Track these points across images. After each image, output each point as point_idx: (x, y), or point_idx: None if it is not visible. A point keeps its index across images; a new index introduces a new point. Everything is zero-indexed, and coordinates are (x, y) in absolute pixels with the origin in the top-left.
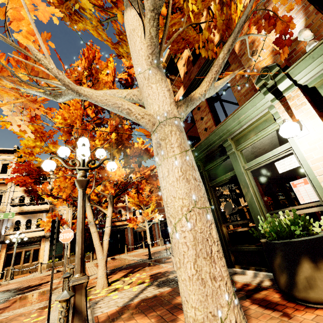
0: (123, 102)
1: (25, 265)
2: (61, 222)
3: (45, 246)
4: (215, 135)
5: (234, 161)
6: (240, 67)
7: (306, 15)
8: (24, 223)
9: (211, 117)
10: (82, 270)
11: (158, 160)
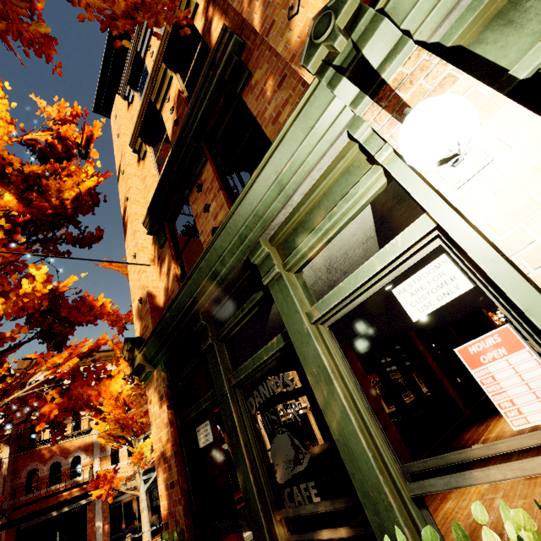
0: None
1: None
2: None
3: None
4: (229, 233)
5: (284, 302)
6: None
7: None
8: None
9: (224, 200)
10: None
11: None
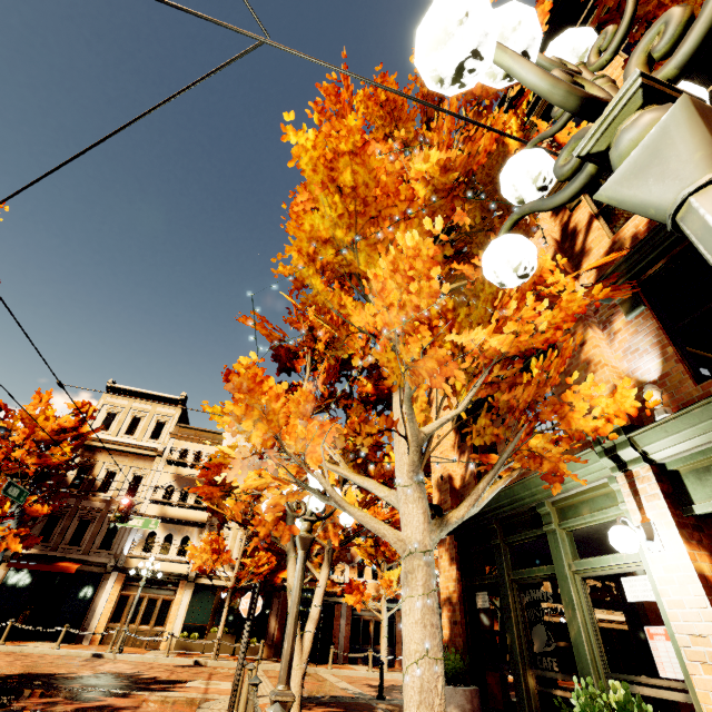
0: (380, 525)
1: (142, 628)
2: (223, 557)
3: (183, 598)
4: (524, 487)
5: (555, 548)
6: None
7: (663, 356)
8: (161, 539)
9: None
10: (288, 681)
11: (403, 592)
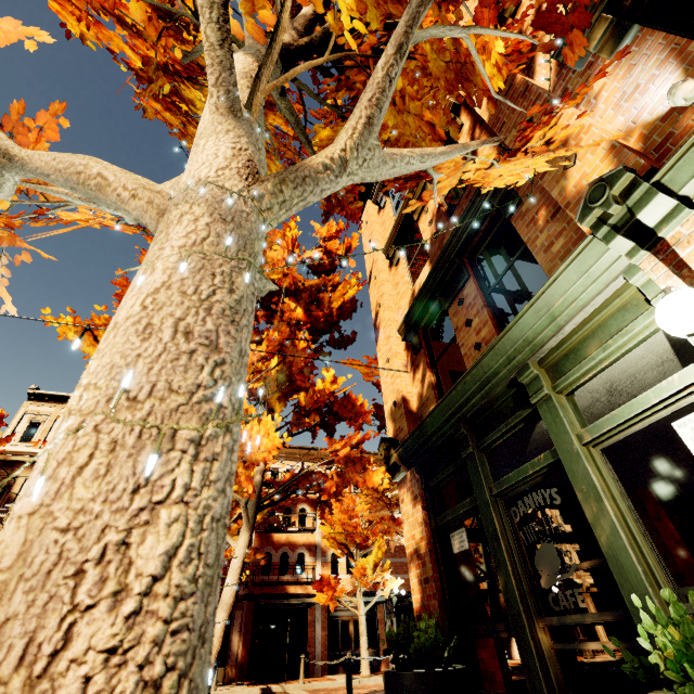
0: (94, 162)
1: None
2: None
3: None
4: (496, 354)
5: (552, 422)
6: (489, 139)
7: (683, 63)
8: None
9: (488, 318)
10: None
11: None
